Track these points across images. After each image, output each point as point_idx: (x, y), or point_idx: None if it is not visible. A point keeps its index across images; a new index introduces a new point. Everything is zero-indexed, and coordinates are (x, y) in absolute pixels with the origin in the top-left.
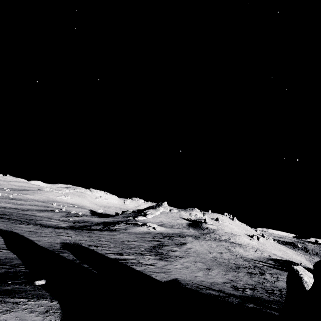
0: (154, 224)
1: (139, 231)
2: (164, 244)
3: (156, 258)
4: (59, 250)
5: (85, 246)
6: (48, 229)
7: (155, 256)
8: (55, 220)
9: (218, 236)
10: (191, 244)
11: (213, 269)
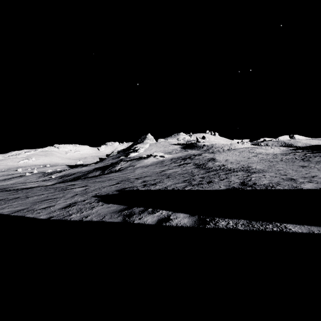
0: (160, 153)
1: (150, 163)
2: (199, 164)
3: (246, 173)
4: (112, 211)
5: (139, 189)
6: (35, 189)
7: (236, 172)
8: (33, 182)
9: (220, 149)
10: (219, 157)
11: (306, 165)
